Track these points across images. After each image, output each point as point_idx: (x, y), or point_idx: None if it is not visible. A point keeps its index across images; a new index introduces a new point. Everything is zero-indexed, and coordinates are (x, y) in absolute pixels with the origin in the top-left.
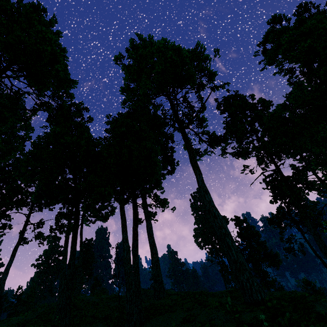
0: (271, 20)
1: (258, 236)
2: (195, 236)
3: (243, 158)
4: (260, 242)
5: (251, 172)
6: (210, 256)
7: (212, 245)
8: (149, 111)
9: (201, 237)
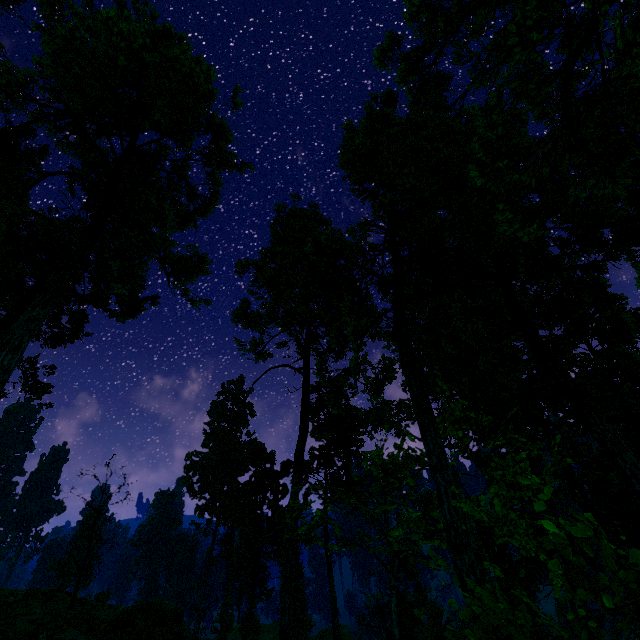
0: (376, 94)
1: (282, 494)
2: (189, 469)
3: (246, 324)
4: (276, 506)
5: (256, 359)
6: (198, 515)
7: (212, 494)
8: (46, 146)
9: (201, 474)
